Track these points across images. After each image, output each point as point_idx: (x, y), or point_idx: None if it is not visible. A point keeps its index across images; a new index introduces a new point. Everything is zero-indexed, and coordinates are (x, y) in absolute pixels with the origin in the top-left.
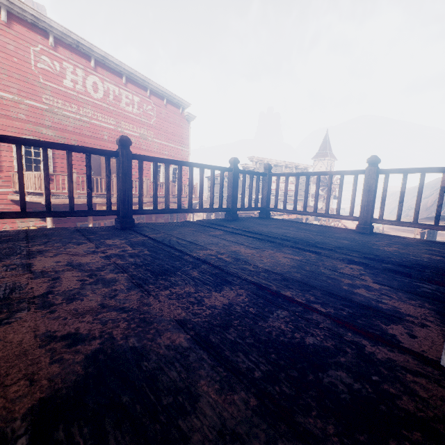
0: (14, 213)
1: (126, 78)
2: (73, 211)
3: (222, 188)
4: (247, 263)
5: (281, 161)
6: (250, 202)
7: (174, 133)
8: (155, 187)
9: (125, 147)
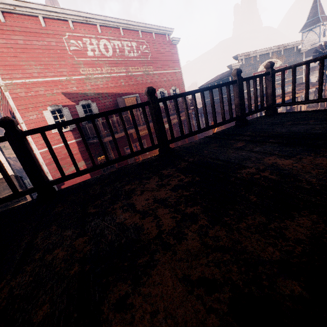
0: (104, 164)
1: (123, 30)
2: (133, 153)
3: (230, 101)
4: (296, 180)
5: (266, 48)
6: (256, 105)
7: (167, 60)
8: (179, 119)
9: (152, 95)
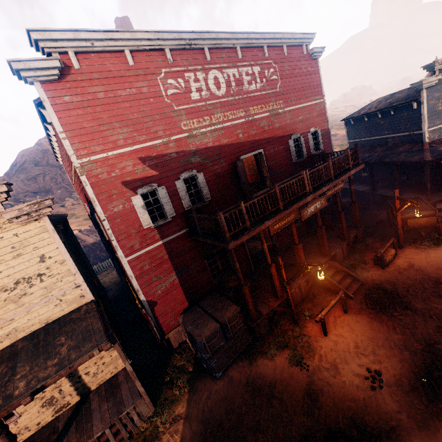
0: None
1: (240, 49)
2: None
3: None
4: None
5: None
6: None
7: (303, 86)
8: None
9: None
